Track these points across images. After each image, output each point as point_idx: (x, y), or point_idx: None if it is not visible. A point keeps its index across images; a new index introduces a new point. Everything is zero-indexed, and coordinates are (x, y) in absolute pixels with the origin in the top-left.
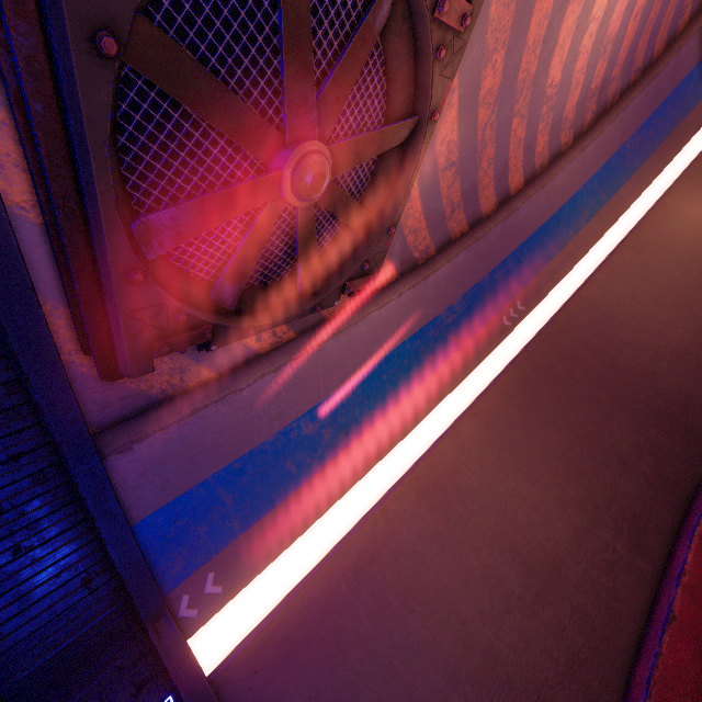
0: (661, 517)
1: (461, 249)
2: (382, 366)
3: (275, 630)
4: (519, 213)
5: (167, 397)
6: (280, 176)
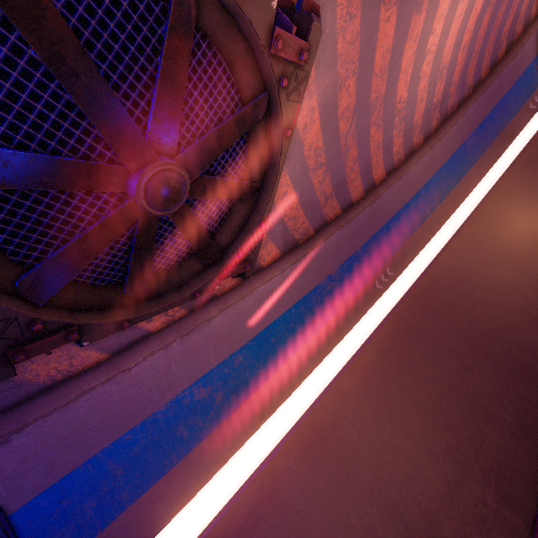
0: (526, 466)
1: (335, 229)
2: (270, 331)
3: None
4: (383, 198)
5: (55, 382)
6: (133, 192)
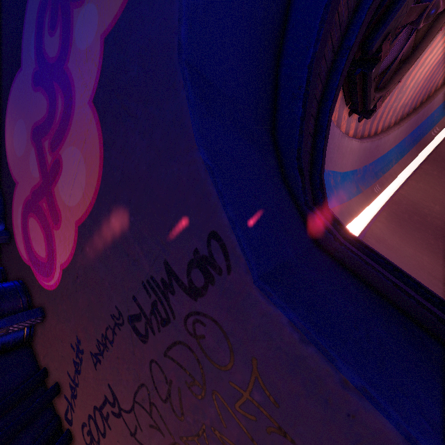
0: None
1: (369, 140)
2: (345, 176)
3: None
4: (381, 141)
5: None
6: None
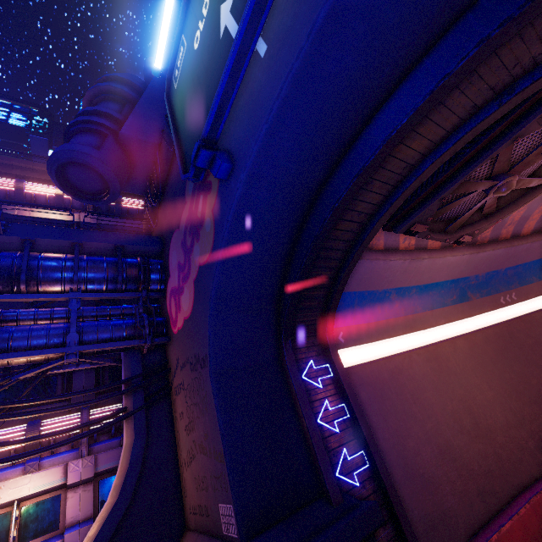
0: None
1: (502, 247)
2: (432, 287)
3: (358, 371)
4: (541, 242)
5: (367, 248)
6: (496, 183)
